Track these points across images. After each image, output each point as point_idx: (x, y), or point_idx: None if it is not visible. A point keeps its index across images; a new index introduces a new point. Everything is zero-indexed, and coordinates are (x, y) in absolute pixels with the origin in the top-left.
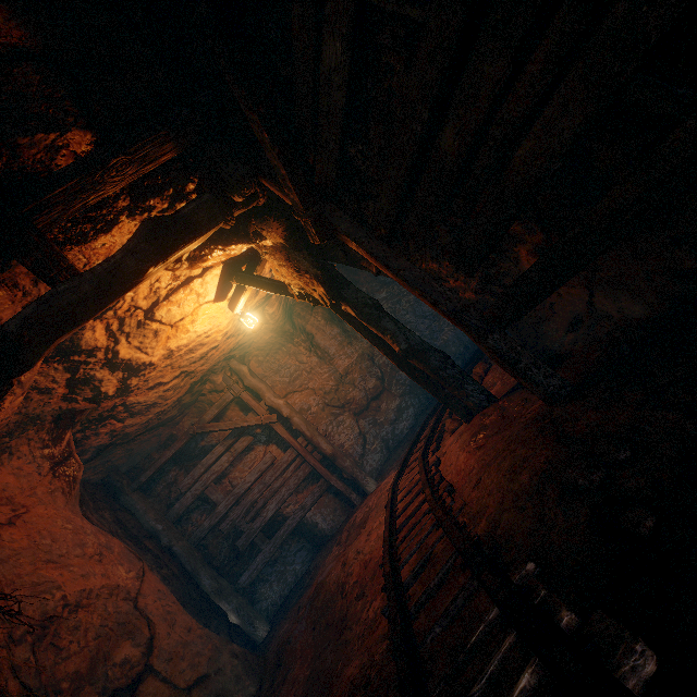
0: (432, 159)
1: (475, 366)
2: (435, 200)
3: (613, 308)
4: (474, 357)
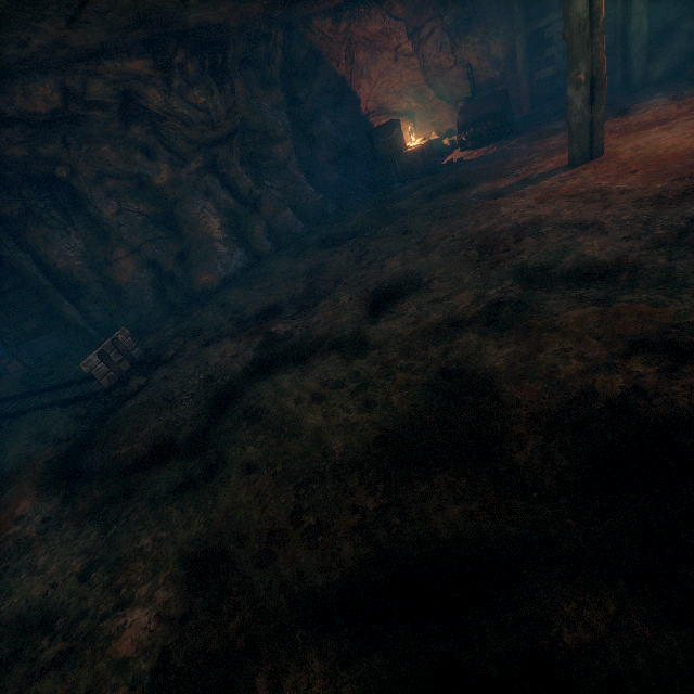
0: (4, 298)
1: (3, 359)
2: (1, 306)
3: (60, 346)
4: (4, 356)
